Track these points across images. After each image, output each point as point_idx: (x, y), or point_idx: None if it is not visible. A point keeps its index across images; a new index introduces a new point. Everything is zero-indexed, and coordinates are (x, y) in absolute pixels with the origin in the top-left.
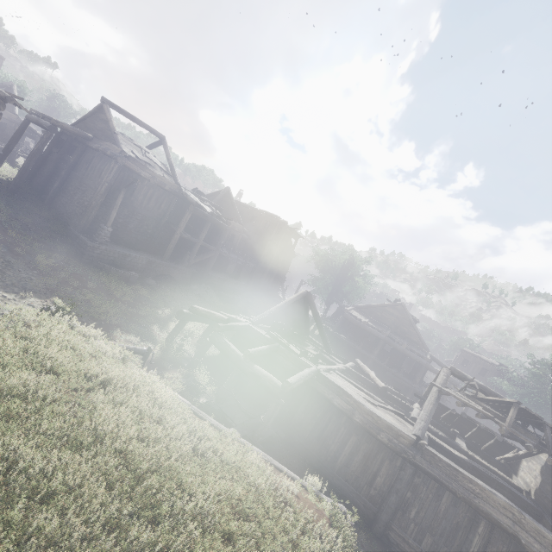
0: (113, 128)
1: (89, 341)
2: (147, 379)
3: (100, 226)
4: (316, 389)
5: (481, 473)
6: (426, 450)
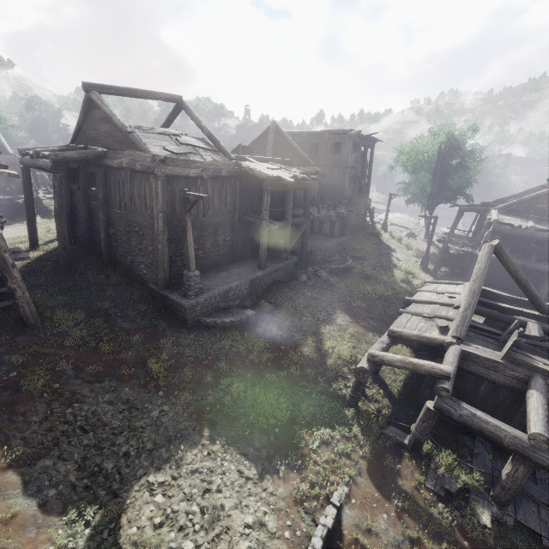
0: (122, 125)
1: None
2: None
3: (184, 275)
4: None
5: None
6: None
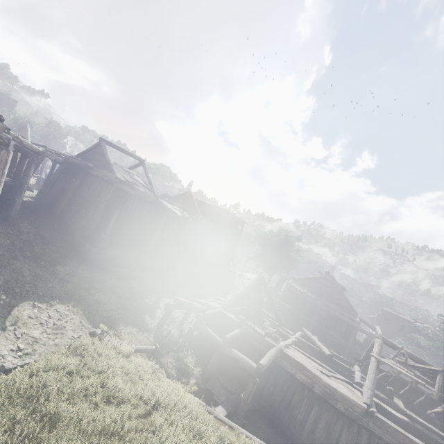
0: (109, 160)
1: (129, 360)
2: (176, 390)
3: (100, 235)
4: (281, 365)
5: (422, 433)
6: (376, 417)
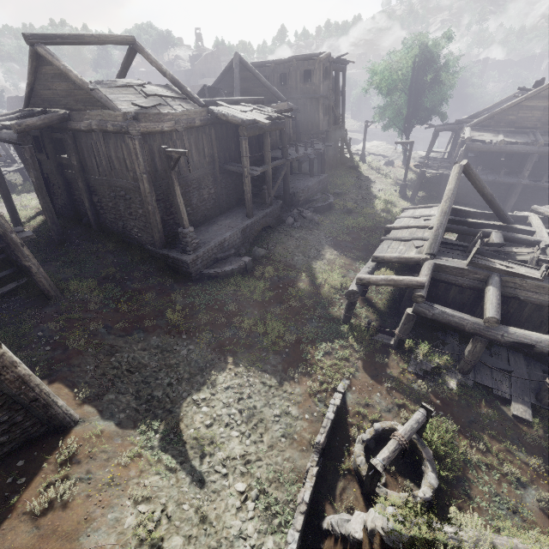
0: (81, 82)
1: None
2: None
3: (179, 232)
4: None
5: None
6: None
